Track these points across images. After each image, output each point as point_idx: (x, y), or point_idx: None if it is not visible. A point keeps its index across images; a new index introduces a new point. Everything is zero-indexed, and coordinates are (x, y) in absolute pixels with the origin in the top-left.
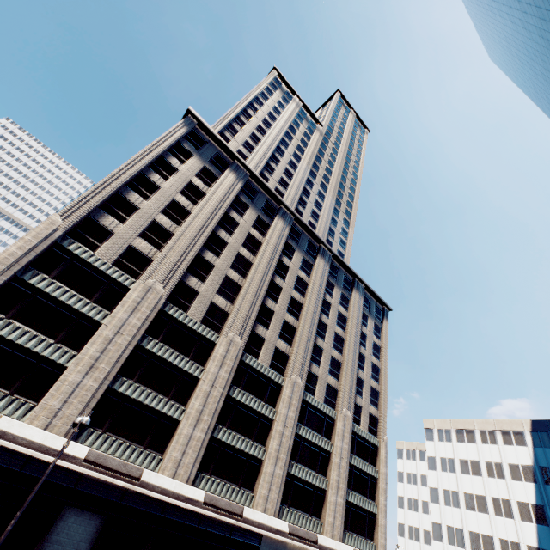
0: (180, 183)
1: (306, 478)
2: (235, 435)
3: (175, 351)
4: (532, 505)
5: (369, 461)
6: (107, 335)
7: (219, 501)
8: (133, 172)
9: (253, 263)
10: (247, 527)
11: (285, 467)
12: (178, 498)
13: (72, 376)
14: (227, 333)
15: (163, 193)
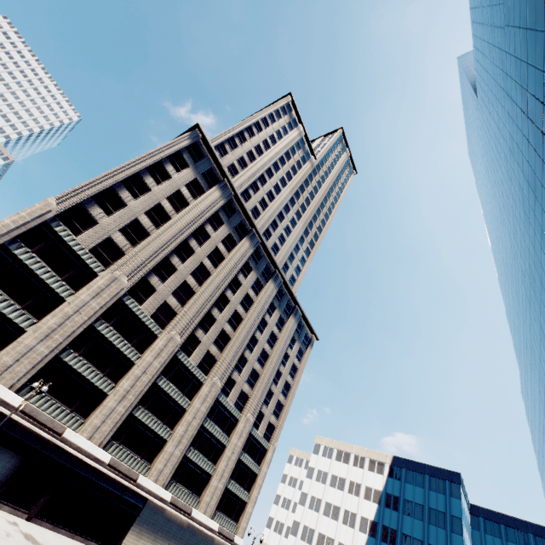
0: (170, 190)
1: (198, 462)
2: (151, 416)
3: (121, 336)
4: (370, 521)
5: (255, 460)
6: (68, 312)
7: (121, 466)
8: (131, 172)
9: (211, 274)
10: (137, 490)
11: (184, 451)
12: (88, 456)
13: (29, 340)
14: (170, 330)
15: (152, 196)
